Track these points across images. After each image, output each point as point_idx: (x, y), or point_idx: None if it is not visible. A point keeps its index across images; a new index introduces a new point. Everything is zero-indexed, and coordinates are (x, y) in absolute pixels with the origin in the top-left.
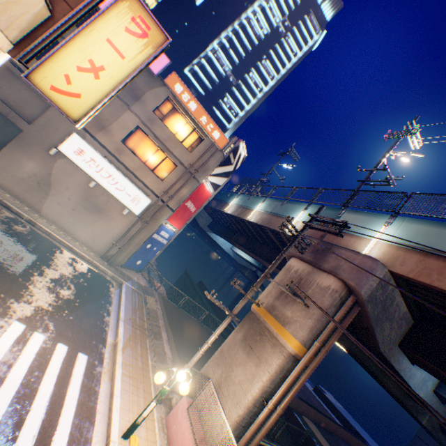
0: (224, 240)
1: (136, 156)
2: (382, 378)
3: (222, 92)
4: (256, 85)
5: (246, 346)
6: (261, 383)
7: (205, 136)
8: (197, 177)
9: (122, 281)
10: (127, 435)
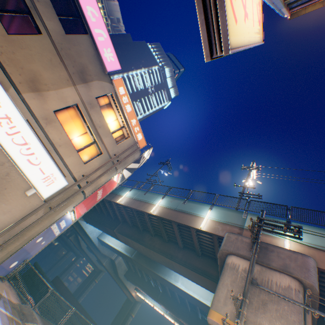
0: (93, 228)
1: (64, 131)
2: None
3: None
4: None
5: None
6: None
7: (132, 134)
8: (117, 167)
9: None
10: None
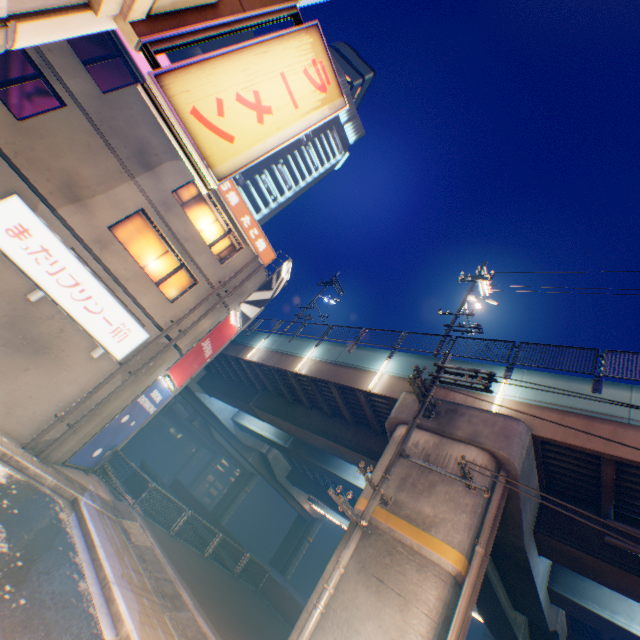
0: (222, 404)
1: (131, 256)
2: (496, 586)
3: None
4: (269, 191)
5: (370, 579)
6: (421, 639)
7: (246, 244)
8: (228, 302)
9: (76, 494)
10: None
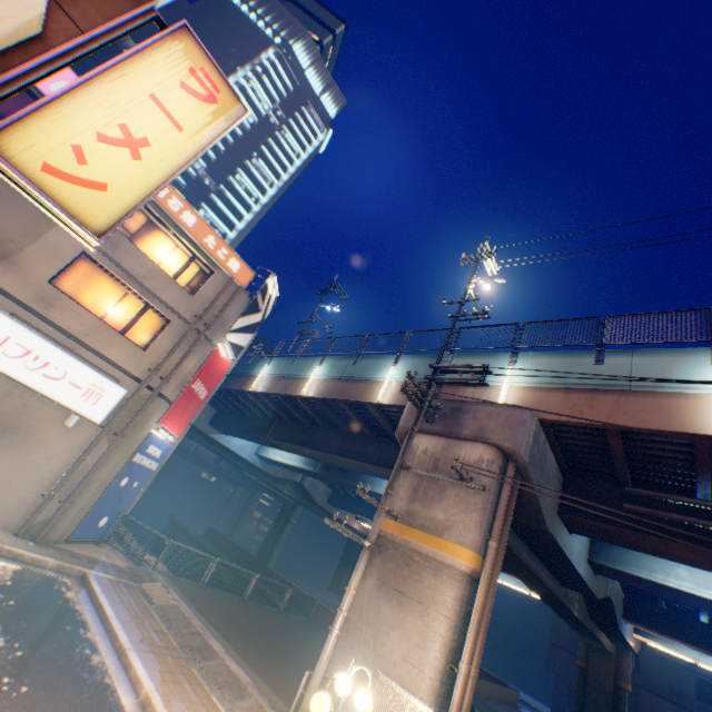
0: (242, 441)
1: (85, 308)
2: (537, 570)
3: (195, 200)
4: (249, 193)
5: (391, 593)
6: (441, 639)
7: (217, 267)
8: (210, 336)
9: (84, 570)
10: None
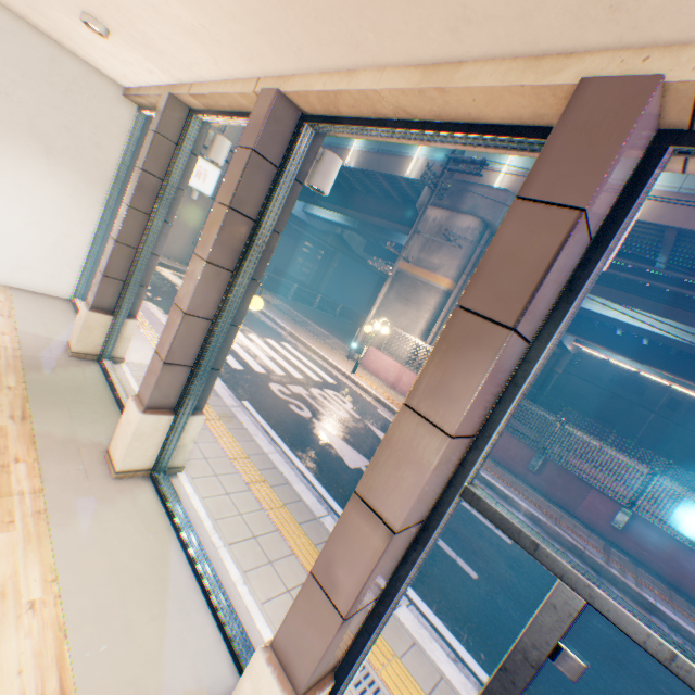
0: None
1: None
2: None
3: None
4: None
5: (400, 301)
6: (423, 320)
7: None
8: None
9: None
10: (352, 372)
